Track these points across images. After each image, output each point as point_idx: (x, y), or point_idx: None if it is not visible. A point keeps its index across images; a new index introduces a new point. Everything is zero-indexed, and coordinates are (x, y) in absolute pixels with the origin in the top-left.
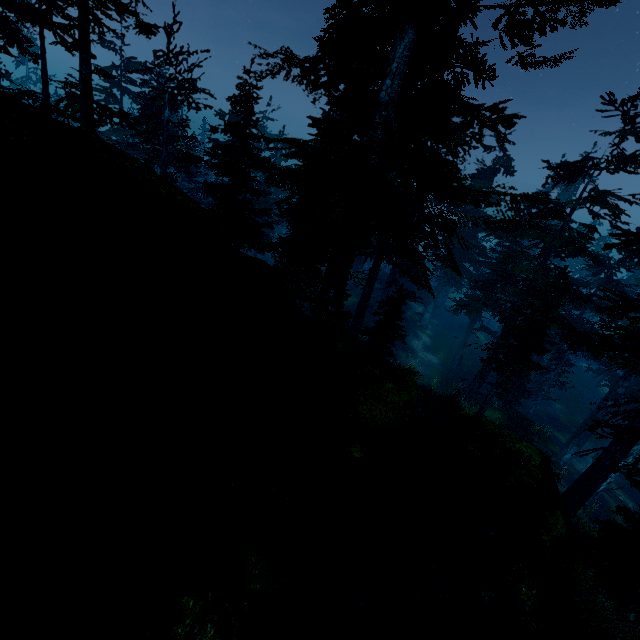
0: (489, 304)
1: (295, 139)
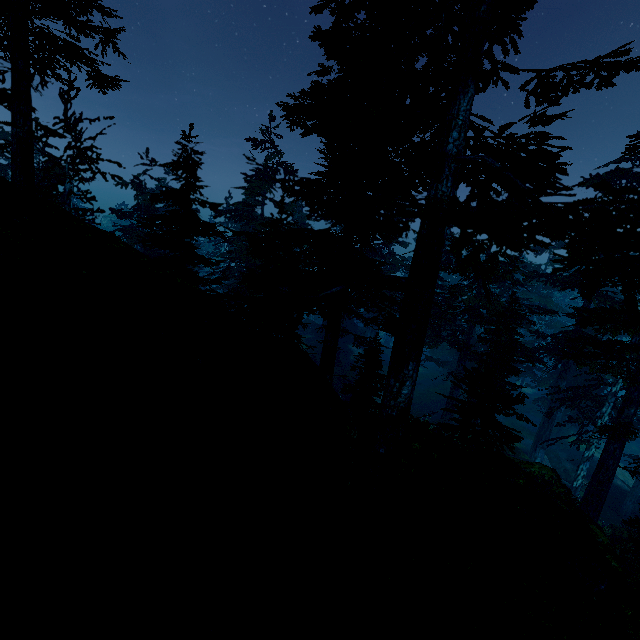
0: (432, 335)
1: (373, 197)
